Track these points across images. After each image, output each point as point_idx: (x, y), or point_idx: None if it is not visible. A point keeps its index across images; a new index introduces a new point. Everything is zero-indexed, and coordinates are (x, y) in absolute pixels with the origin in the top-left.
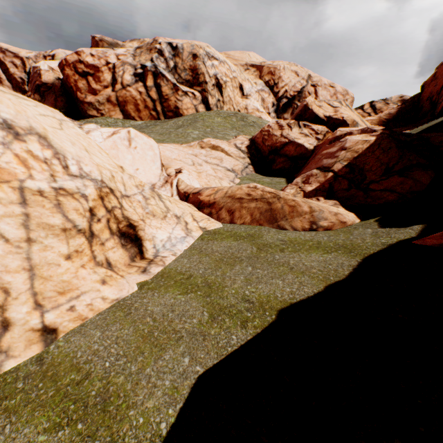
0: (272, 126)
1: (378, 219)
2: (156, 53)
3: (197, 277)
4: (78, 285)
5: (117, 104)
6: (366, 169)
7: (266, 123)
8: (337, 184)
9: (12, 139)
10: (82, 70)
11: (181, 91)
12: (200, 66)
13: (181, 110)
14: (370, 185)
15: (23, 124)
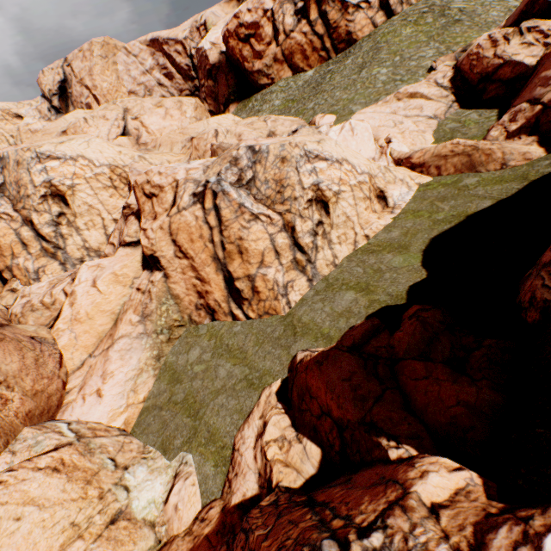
0: (482, 45)
1: None
2: None
3: (422, 211)
4: (370, 220)
5: (283, 60)
6: None
7: None
8: (543, 117)
9: (340, 166)
10: (243, 35)
11: (350, 7)
12: None
13: (354, 34)
14: None
15: (339, 158)
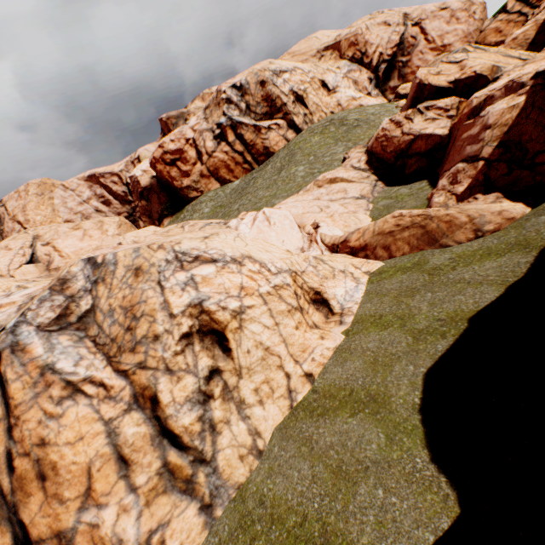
0: (387, 128)
1: None
2: (224, 105)
3: (387, 315)
4: (309, 344)
5: (210, 175)
6: (524, 140)
7: (372, 112)
8: (493, 172)
9: (240, 267)
10: (170, 159)
11: (263, 129)
12: (272, 91)
13: (271, 148)
14: (535, 158)
15: (238, 254)
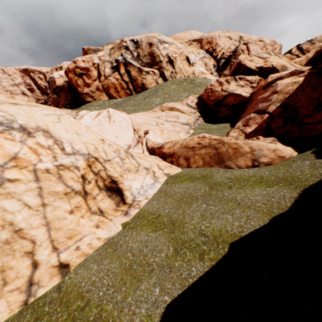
0: (213, 84)
1: (314, 150)
2: (123, 49)
3: (164, 216)
4: (80, 231)
5: (103, 90)
6: (298, 106)
7: (210, 81)
8: (273, 123)
9: (26, 137)
10: (79, 72)
11: (144, 71)
12: (155, 51)
13: (146, 85)
14: (304, 119)
15: (32, 125)
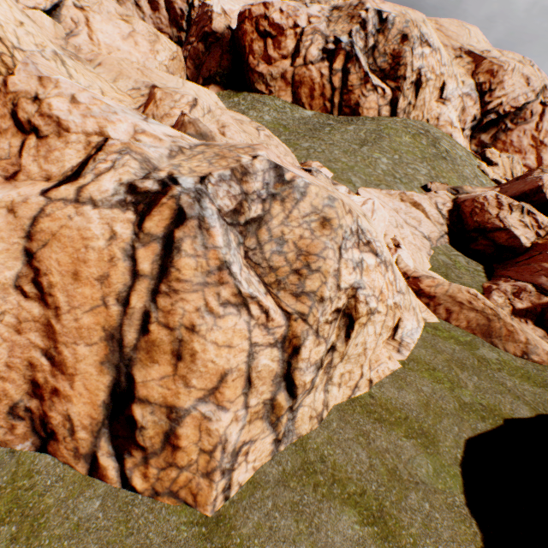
0: (489, 199)
1: None
2: (357, 24)
3: (439, 372)
4: (380, 358)
5: (291, 83)
6: None
7: (461, 154)
8: None
9: (385, 271)
10: (264, 28)
11: (370, 83)
12: (405, 54)
13: (361, 108)
14: None
15: (388, 258)
